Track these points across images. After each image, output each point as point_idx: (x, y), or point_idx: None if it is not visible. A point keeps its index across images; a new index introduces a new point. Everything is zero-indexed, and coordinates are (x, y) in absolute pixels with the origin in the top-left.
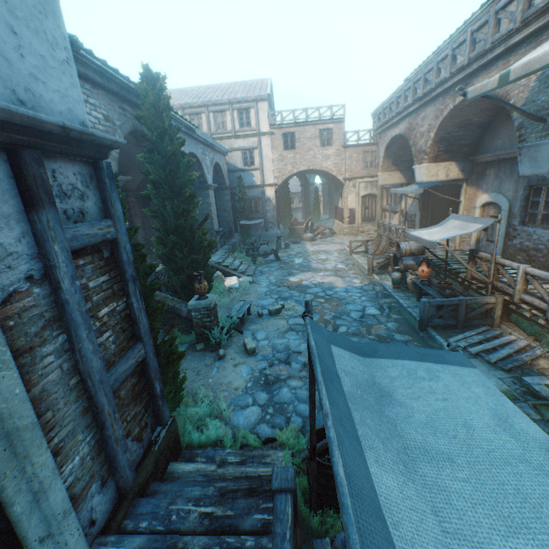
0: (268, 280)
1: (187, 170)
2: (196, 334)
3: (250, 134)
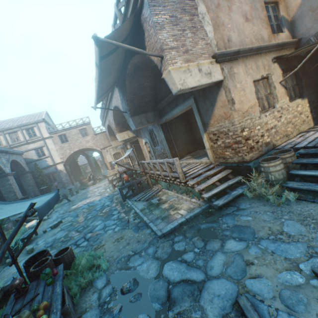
0: (58, 213)
1: None
2: None
3: (37, 140)
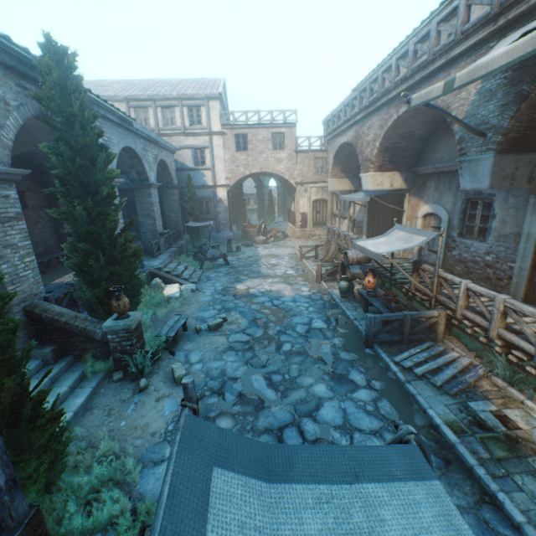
0: (213, 287)
1: (106, 165)
2: (113, 360)
3: (200, 132)
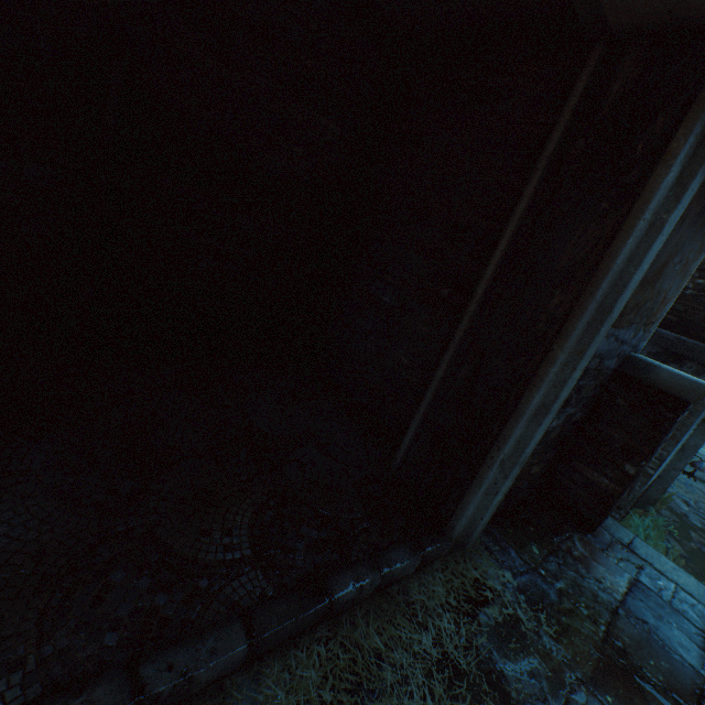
0: None
1: None
2: None
3: None
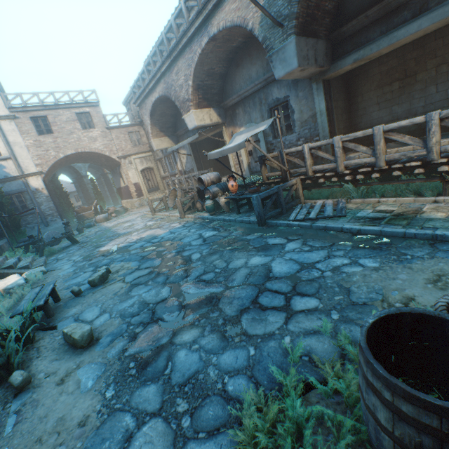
0: (70, 261)
1: None
2: None
3: None
